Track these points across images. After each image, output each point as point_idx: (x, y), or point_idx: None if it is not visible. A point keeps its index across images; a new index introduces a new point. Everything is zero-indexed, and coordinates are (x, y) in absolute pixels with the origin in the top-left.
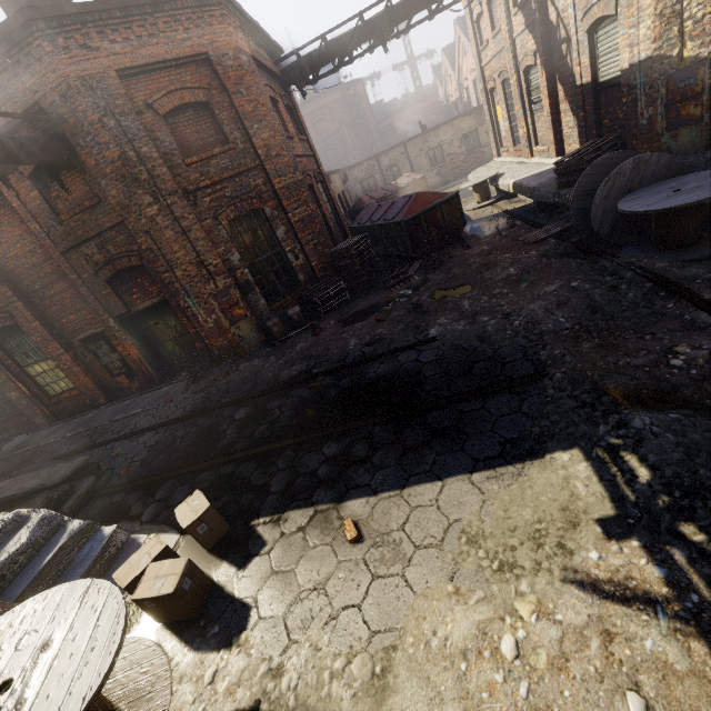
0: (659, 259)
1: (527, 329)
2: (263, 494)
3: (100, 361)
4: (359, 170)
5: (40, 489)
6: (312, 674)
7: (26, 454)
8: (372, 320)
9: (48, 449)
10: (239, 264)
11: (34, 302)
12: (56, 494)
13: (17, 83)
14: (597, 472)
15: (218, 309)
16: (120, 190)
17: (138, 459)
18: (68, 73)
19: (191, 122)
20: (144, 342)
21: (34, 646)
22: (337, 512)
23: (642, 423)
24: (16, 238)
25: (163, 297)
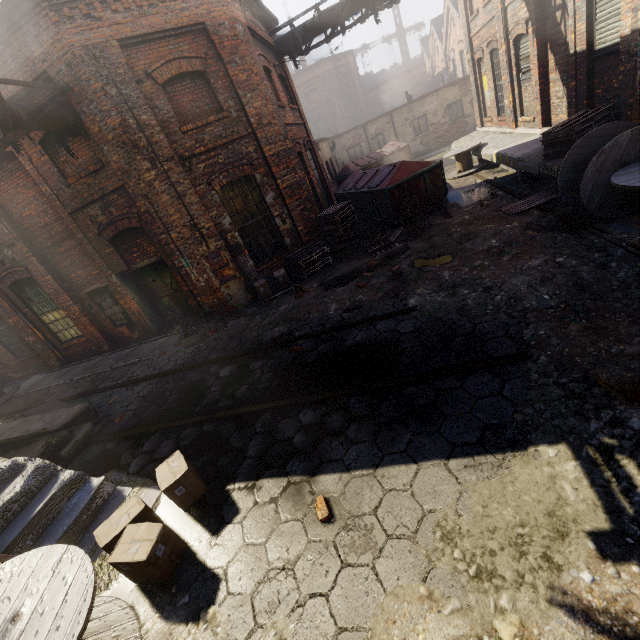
0: None
1: (509, 305)
2: (240, 458)
3: (105, 313)
4: (346, 138)
5: (43, 432)
6: None
7: (39, 394)
8: (353, 286)
9: (57, 390)
10: (230, 228)
11: (47, 258)
12: (54, 440)
13: (27, 53)
14: (587, 475)
15: (209, 269)
16: (121, 156)
17: (131, 408)
18: (73, 43)
19: (188, 91)
20: (144, 297)
21: (5, 615)
22: (309, 486)
23: None
24: (30, 199)
25: (160, 256)
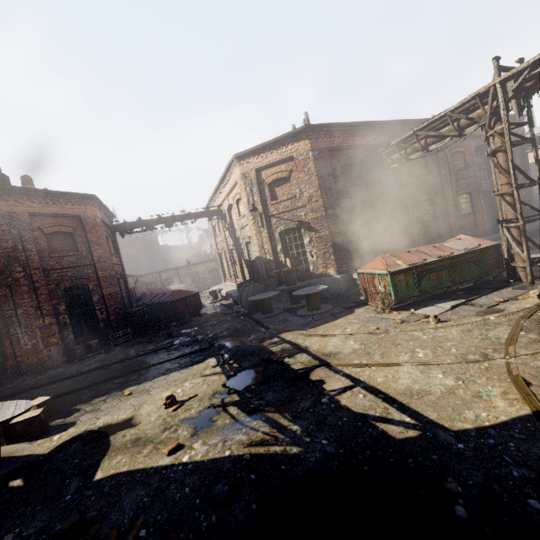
0: (261, 317)
1: (213, 336)
2: (78, 401)
3: None
4: (147, 278)
5: None
6: (110, 418)
7: None
8: (145, 343)
9: None
10: (63, 312)
11: None
12: None
13: None
14: (217, 360)
15: (39, 336)
16: (2, 262)
17: None
18: (2, 209)
19: (60, 239)
20: None
21: None
22: (121, 392)
23: (231, 347)
24: None
25: None
